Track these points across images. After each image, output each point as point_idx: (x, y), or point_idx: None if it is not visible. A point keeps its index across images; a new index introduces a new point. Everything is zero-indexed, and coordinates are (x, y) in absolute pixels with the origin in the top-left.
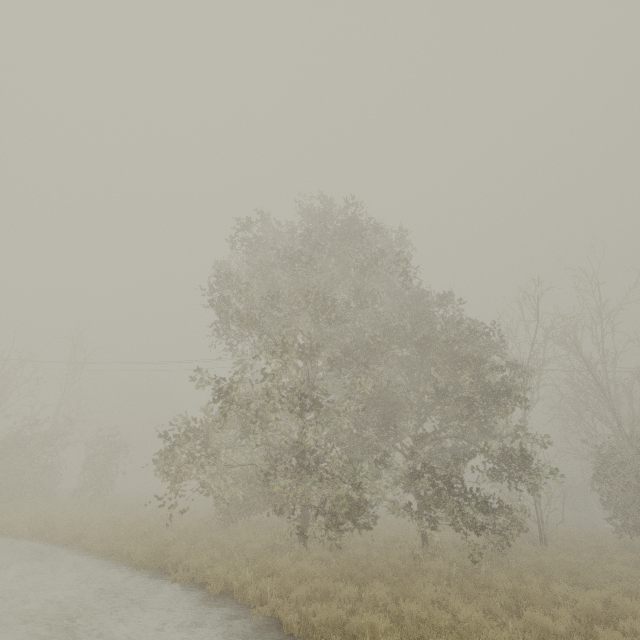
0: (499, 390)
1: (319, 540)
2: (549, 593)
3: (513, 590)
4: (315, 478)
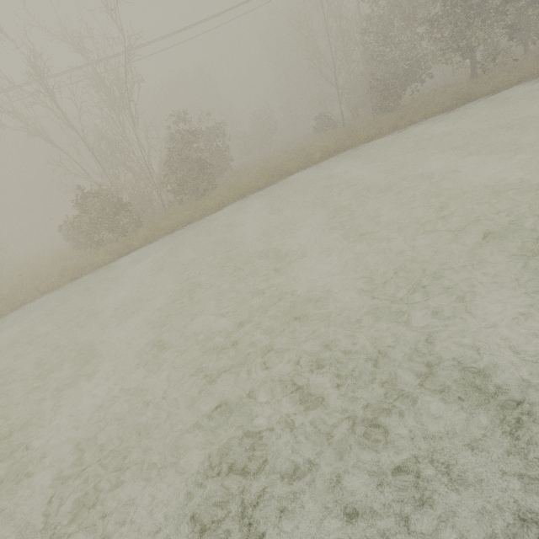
0: None
1: None
2: None
3: None
4: None
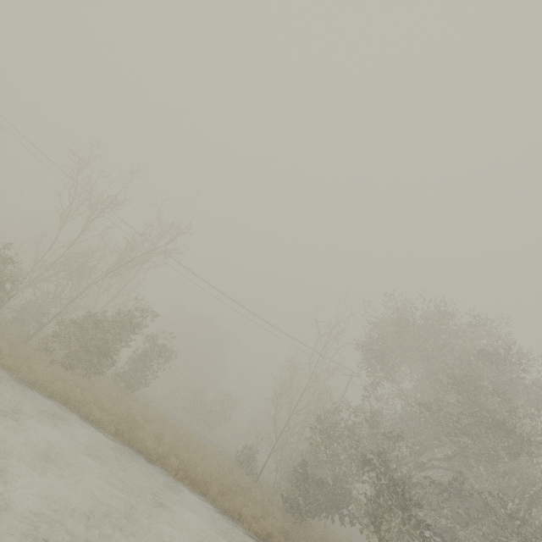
0: None
1: None
2: None
3: None
4: None
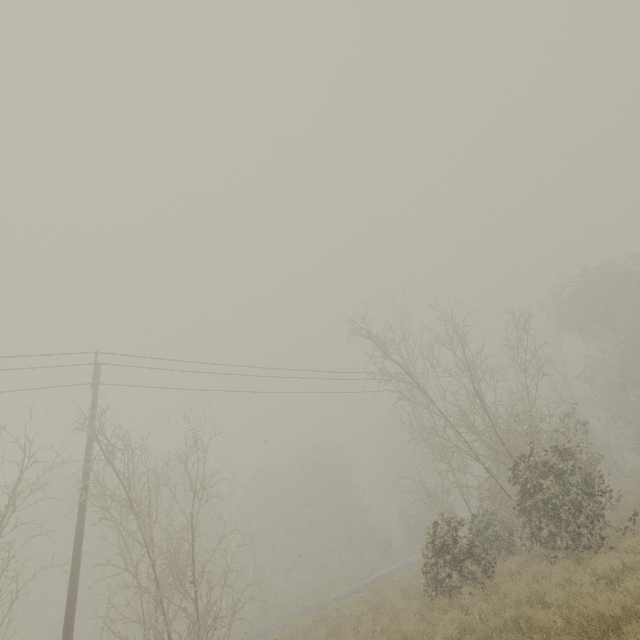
0: None
1: None
2: None
3: None
4: None
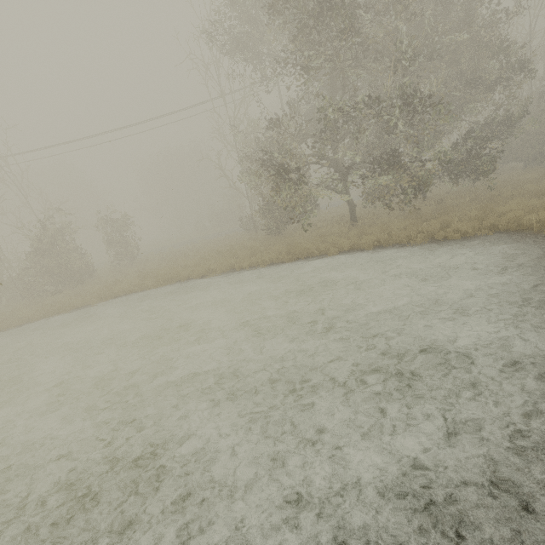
0: (520, 66)
1: (399, 208)
2: (529, 190)
3: (518, 193)
4: (394, 172)
